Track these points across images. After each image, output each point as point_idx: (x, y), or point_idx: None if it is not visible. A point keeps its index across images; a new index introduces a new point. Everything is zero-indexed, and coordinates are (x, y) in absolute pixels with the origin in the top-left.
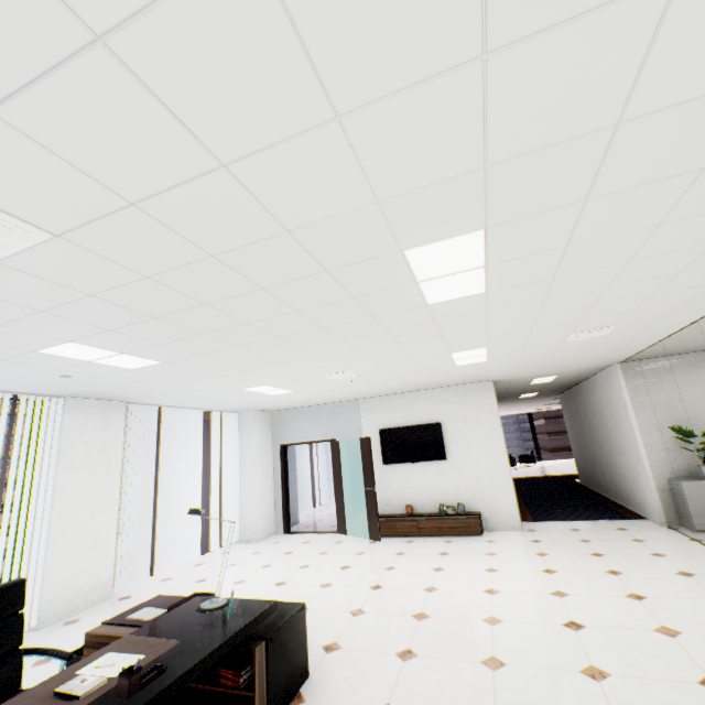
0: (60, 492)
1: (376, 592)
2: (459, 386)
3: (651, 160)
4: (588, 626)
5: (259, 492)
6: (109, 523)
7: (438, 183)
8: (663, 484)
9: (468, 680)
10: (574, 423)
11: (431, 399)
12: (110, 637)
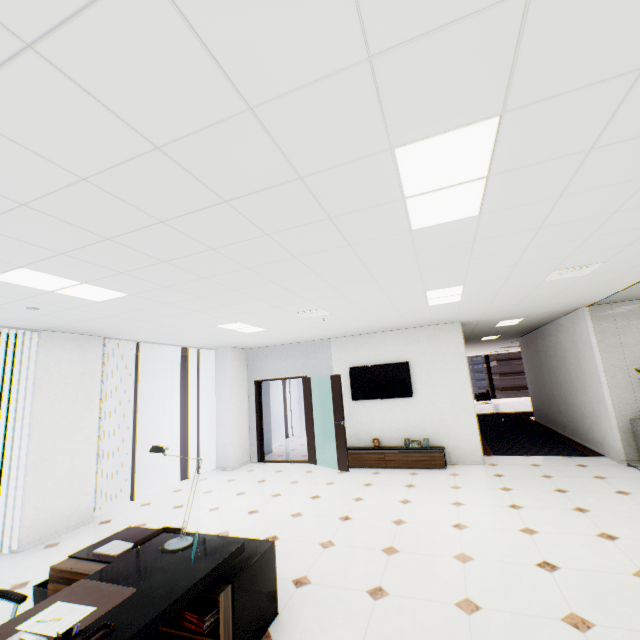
0: (37, 423)
1: (345, 523)
2: (428, 327)
3: None
4: (563, 567)
5: (234, 424)
6: (89, 452)
7: (457, 23)
8: (625, 424)
9: (443, 625)
10: (533, 365)
11: (399, 339)
12: (74, 573)
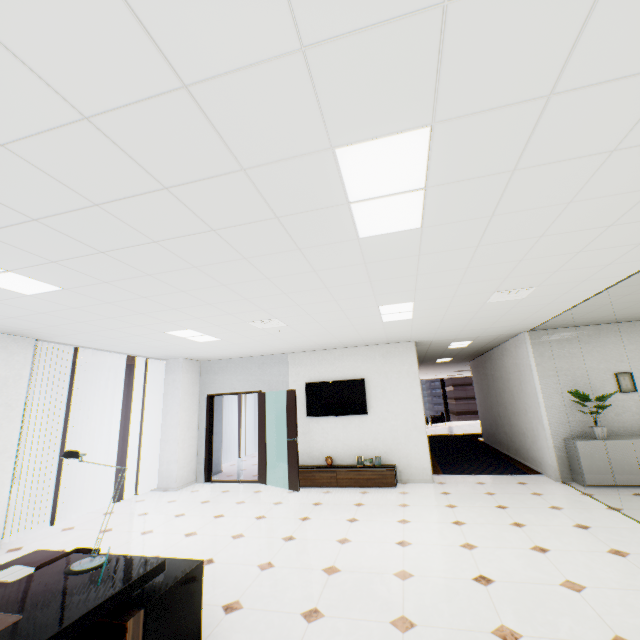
0: None
1: (288, 543)
2: (384, 345)
3: (638, 34)
4: (497, 580)
5: (181, 441)
6: (3, 468)
7: (383, 25)
8: (560, 442)
9: None
10: (482, 387)
11: (356, 356)
12: None
